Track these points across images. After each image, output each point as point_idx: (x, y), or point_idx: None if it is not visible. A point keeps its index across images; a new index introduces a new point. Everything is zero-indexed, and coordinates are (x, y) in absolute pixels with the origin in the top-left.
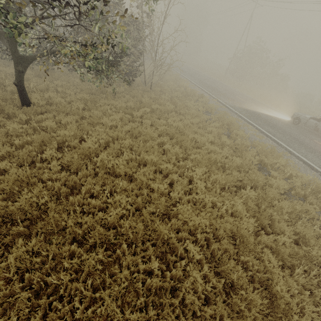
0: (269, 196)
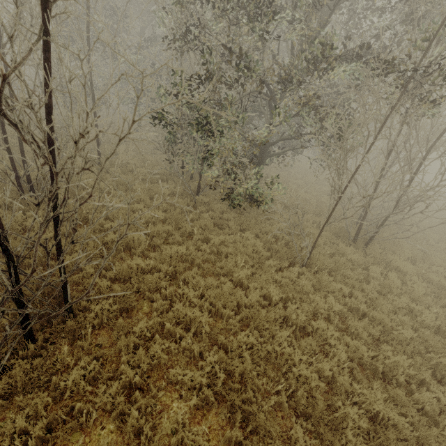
0: None
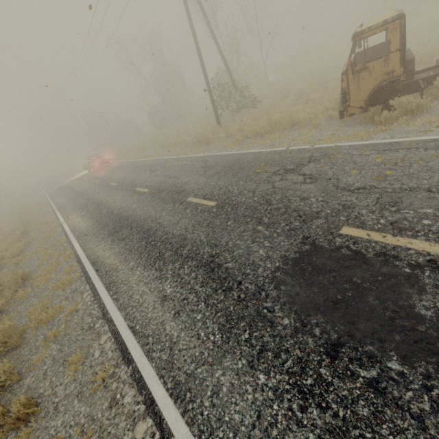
0: None
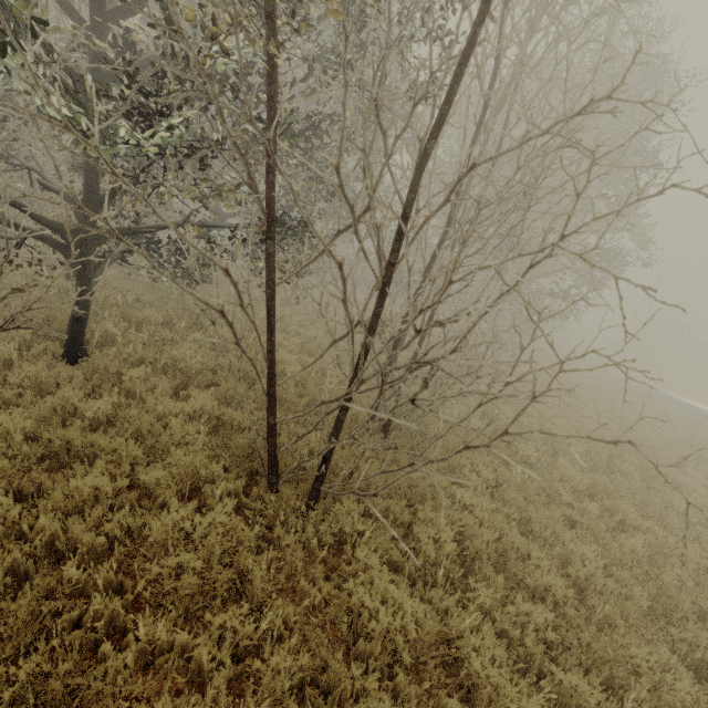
0: (696, 438)
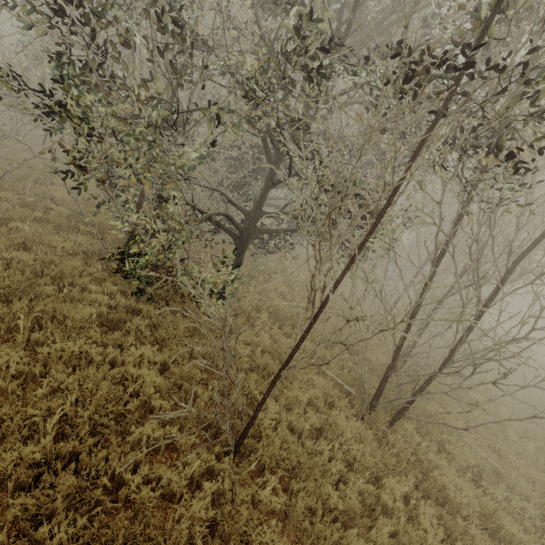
0: None
